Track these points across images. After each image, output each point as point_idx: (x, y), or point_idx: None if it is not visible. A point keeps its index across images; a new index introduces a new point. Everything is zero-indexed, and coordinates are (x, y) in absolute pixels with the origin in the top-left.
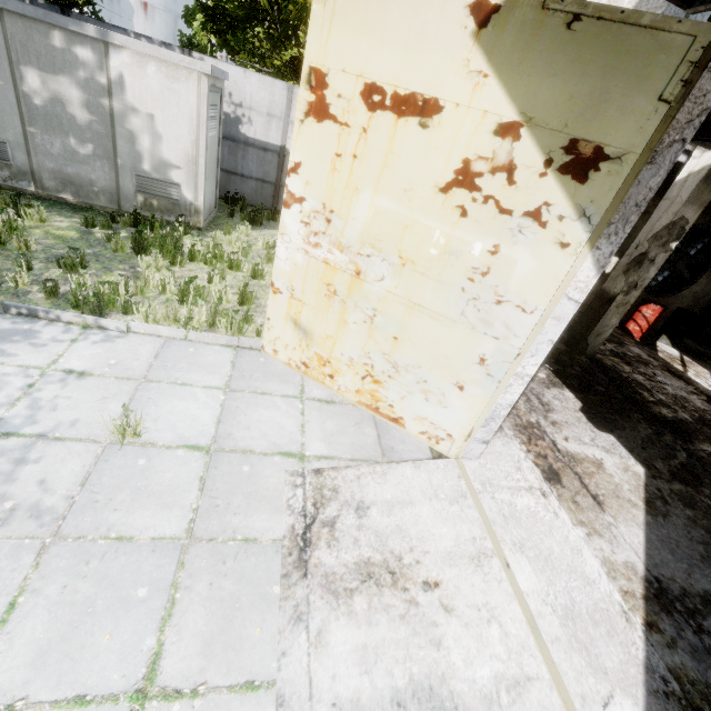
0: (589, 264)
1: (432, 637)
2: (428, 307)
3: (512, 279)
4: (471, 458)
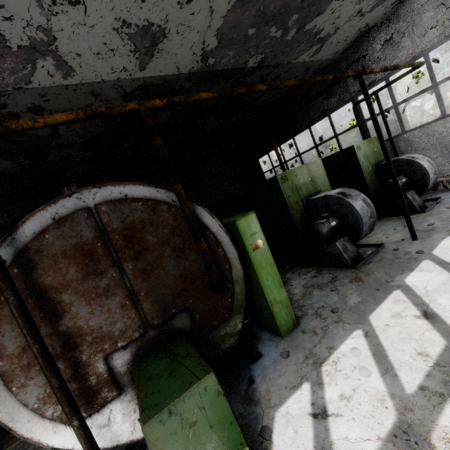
0: None
1: None
2: None
3: None
4: None
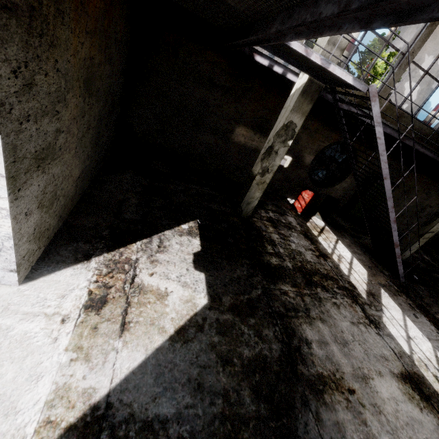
0: None
1: None
2: None
3: None
4: (11, 284)
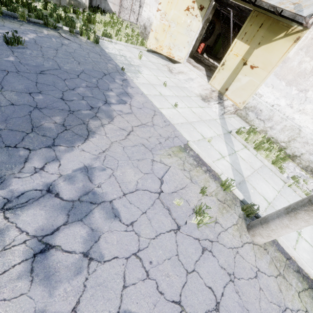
0: (201, 24)
1: (188, 76)
2: (181, 32)
3: (193, 27)
4: (184, 63)
